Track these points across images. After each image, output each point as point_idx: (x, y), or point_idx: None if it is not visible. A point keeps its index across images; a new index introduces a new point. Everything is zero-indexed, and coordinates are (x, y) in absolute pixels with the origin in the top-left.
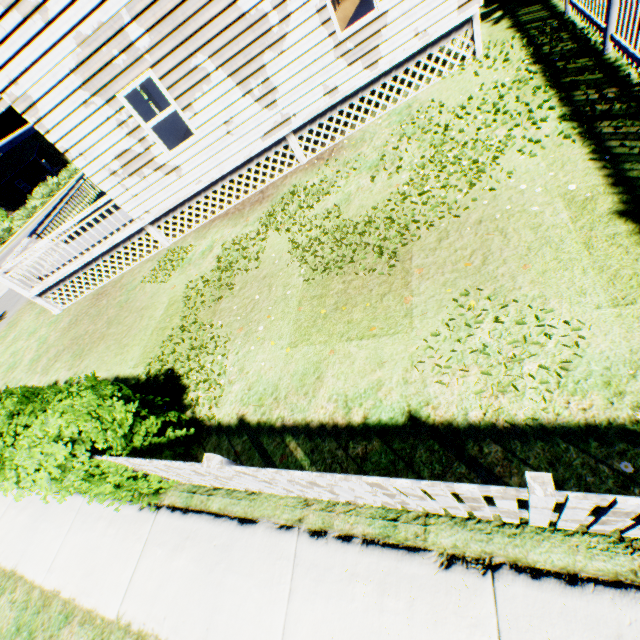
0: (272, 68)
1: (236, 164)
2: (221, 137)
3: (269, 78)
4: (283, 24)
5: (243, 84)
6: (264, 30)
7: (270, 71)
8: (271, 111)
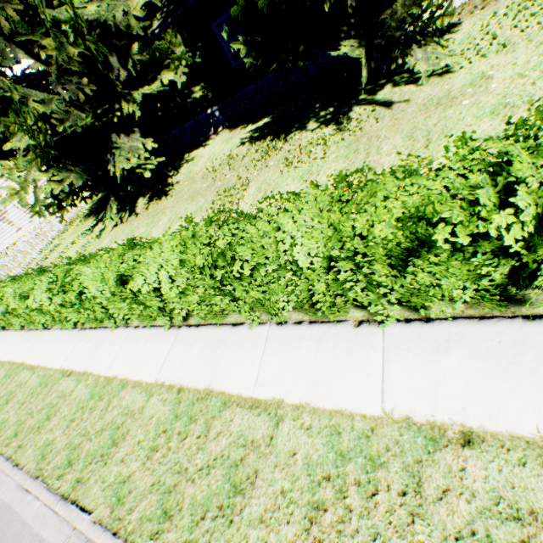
0: (9, 217)
1: (11, 239)
2: (3, 233)
3: (9, 219)
4: (6, 209)
5: (2, 221)
6: (1, 210)
7: (9, 218)
8: (15, 226)
